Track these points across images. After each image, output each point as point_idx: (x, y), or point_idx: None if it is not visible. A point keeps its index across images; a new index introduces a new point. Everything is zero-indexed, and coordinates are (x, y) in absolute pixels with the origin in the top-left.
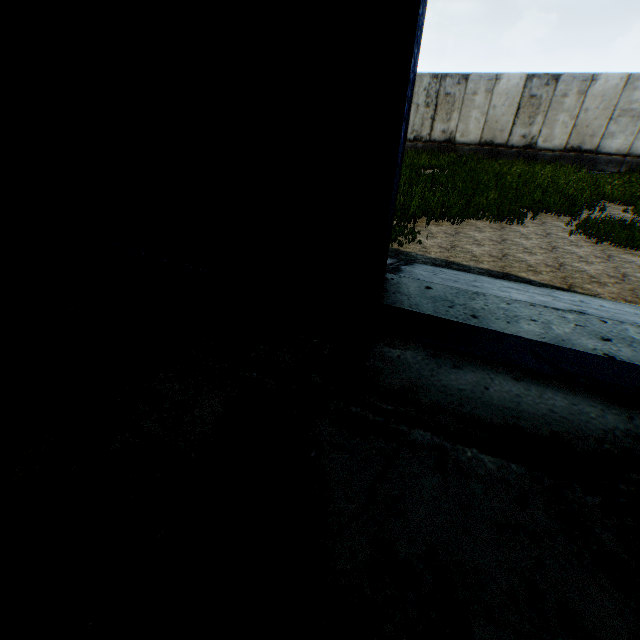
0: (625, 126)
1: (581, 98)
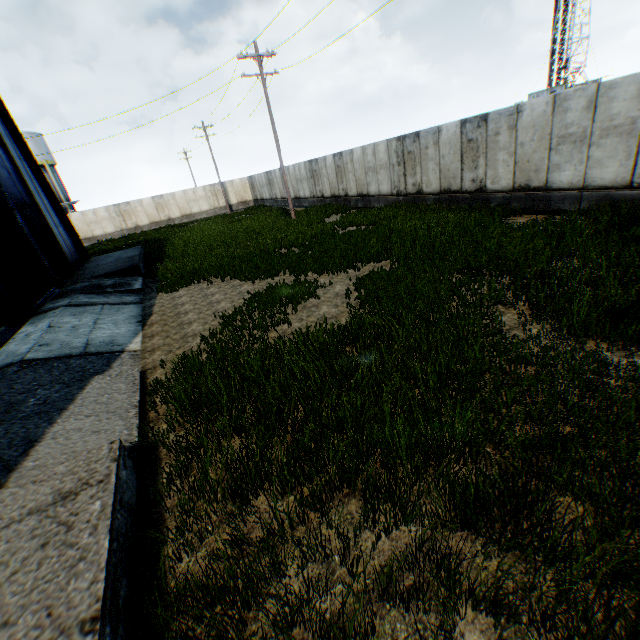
0: (570, 154)
1: (513, 132)
